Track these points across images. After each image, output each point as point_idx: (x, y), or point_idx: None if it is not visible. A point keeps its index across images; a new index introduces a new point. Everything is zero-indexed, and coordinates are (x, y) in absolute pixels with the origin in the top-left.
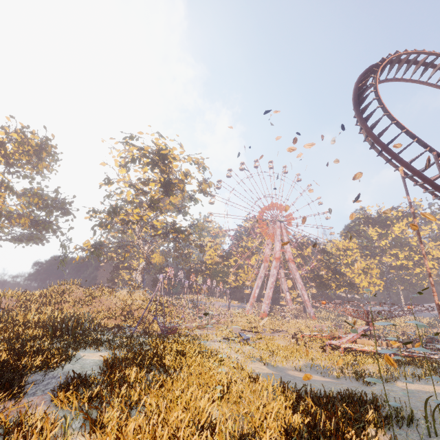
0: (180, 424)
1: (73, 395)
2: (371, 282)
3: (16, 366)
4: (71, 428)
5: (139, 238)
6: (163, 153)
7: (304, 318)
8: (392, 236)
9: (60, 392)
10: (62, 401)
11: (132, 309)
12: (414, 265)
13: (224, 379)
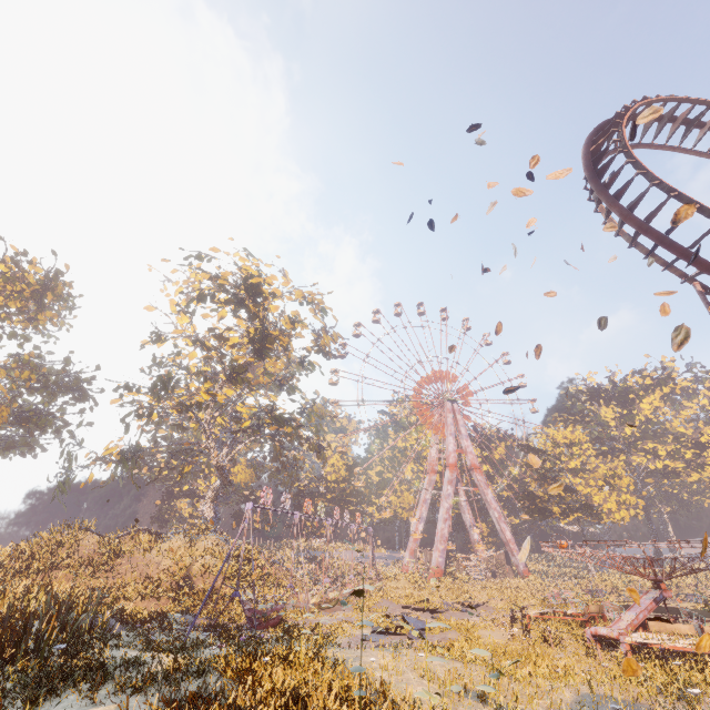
0: None
1: None
2: (621, 501)
3: None
4: None
5: (210, 436)
6: (253, 283)
7: (509, 575)
8: (641, 419)
9: None
10: None
11: (192, 574)
12: (686, 468)
13: None
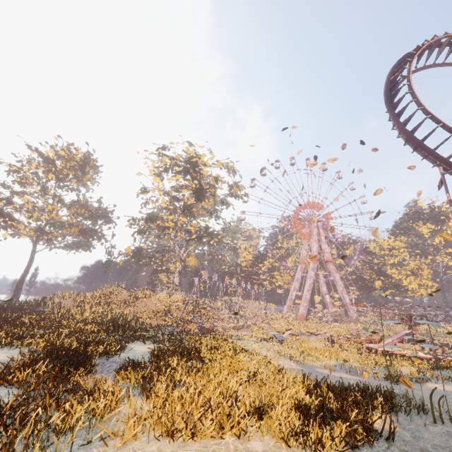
0: (212, 394)
1: (131, 373)
2: (422, 284)
3: (85, 352)
4: (132, 395)
5: (175, 243)
6: (193, 161)
7: (346, 322)
8: (447, 233)
9: (120, 371)
10: (123, 377)
11: (171, 310)
12: None
13: (251, 368)
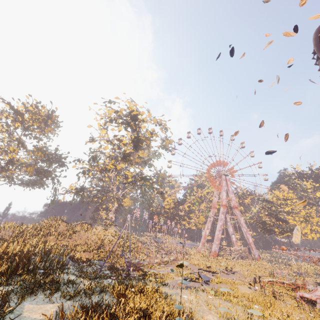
0: None
1: None
2: (313, 229)
3: None
4: None
5: (114, 184)
6: (134, 114)
7: (250, 259)
8: None
9: None
10: None
11: (104, 243)
12: None
13: None
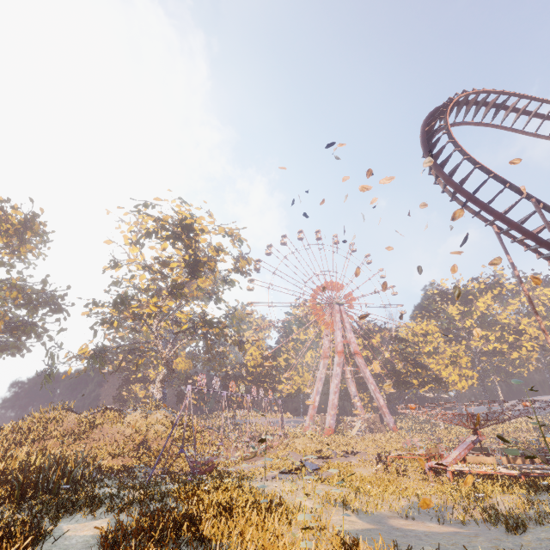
0: None
1: None
2: (462, 374)
3: None
4: None
5: (158, 337)
6: (187, 223)
7: (383, 431)
8: (477, 314)
9: None
10: None
11: (148, 439)
12: (509, 349)
13: None
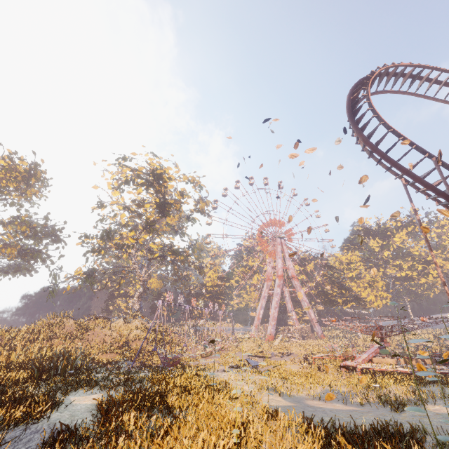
0: None
1: None
2: (378, 295)
3: None
4: None
5: (135, 262)
6: (158, 173)
7: (313, 338)
8: (393, 247)
9: None
10: None
11: (129, 340)
12: (418, 275)
13: (239, 419)
